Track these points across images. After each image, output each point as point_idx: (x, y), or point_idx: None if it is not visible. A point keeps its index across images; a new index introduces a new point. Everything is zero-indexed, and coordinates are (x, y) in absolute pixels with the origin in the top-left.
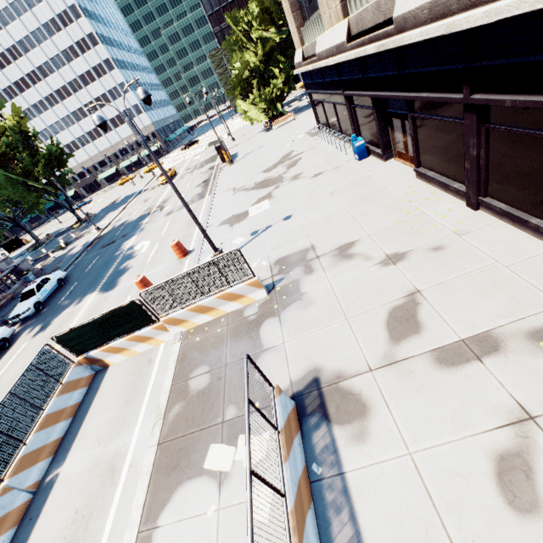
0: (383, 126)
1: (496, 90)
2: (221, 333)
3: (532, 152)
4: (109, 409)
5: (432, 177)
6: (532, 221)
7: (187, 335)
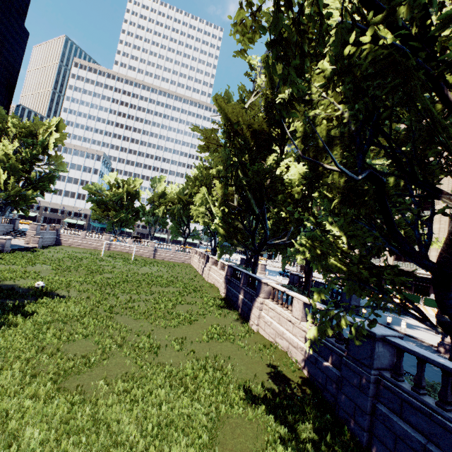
0: None
1: None
2: None
3: None
4: None
5: None
6: None
7: None
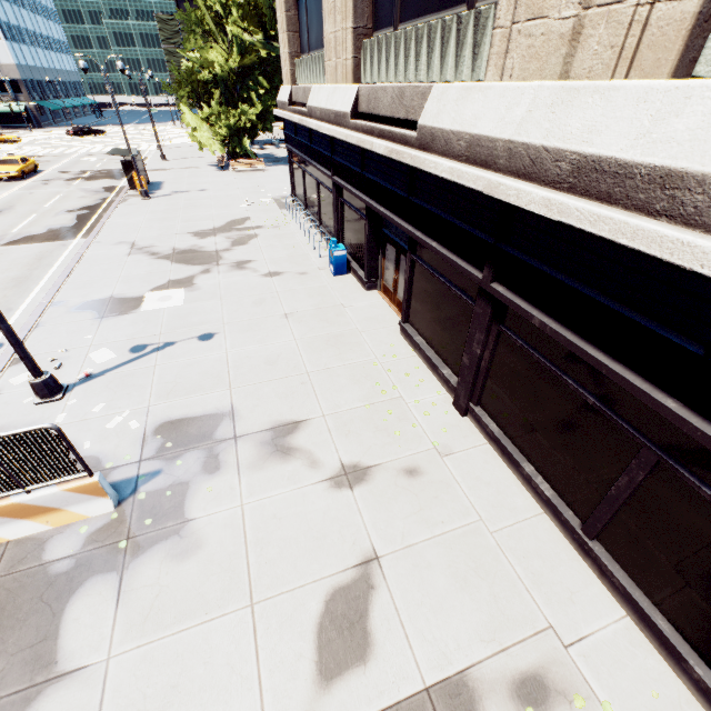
0: (374, 247)
1: (524, 294)
2: None
3: (545, 388)
4: None
5: (419, 346)
6: (525, 466)
7: None
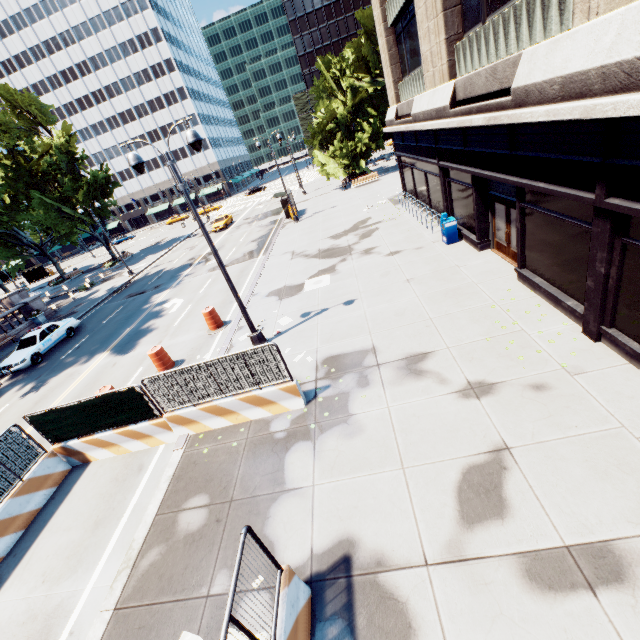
0: (483, 210)
1: None
2: (236, 448)
3: None
4: (72, 529)
5: (539, 285)
6: None
7: (194, 441)
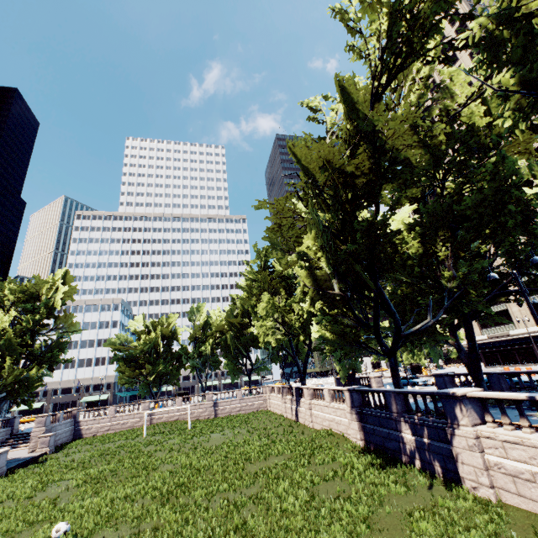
0: None
1: None
2: None
3: None
4: None
5: None
6: None
7: None
